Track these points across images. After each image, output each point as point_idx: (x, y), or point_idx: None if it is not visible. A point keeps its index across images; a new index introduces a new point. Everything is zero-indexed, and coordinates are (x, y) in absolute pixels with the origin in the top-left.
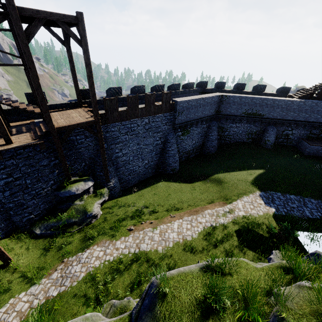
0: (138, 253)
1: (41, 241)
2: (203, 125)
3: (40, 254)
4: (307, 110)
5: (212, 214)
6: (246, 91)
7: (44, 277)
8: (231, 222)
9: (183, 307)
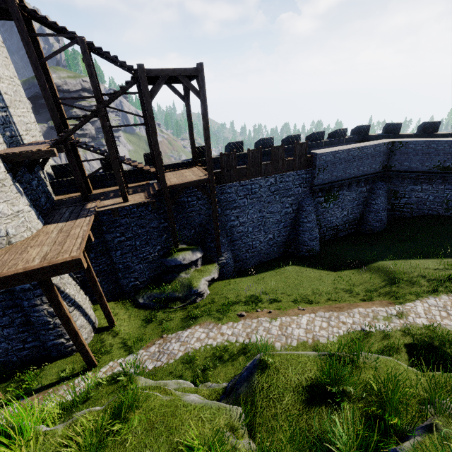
0: (248, 345)
1: (143, 311)
2: (361, 187)
3: (141, 325)
4: None
5: (366, 314)
6: (441, 134)
7: (142, 348)
8: (399, 331)
9: (288, 384)
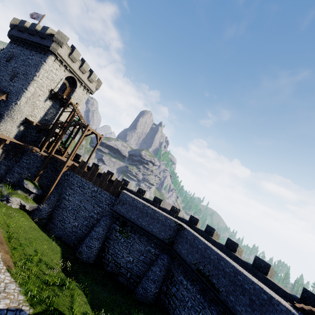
0: None
1: None
2: (151, 246)
3: None
4: None
5: None
6: (235, 255)
7: None
8: None
9: None
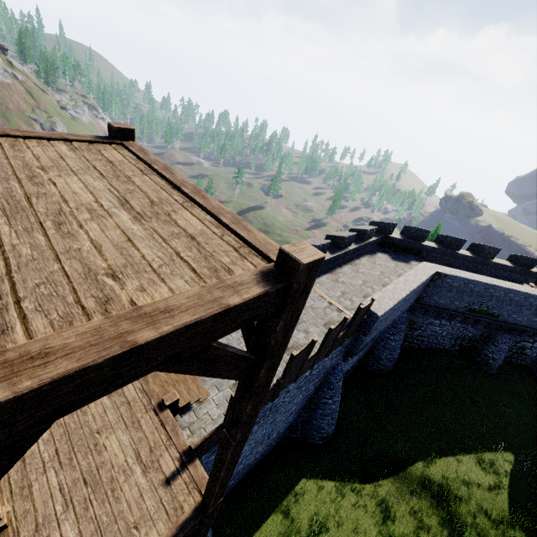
0: None
1: None
2: None
3: None
4: None
5: None
6: (463, 254)
7: None
8: None
9: None
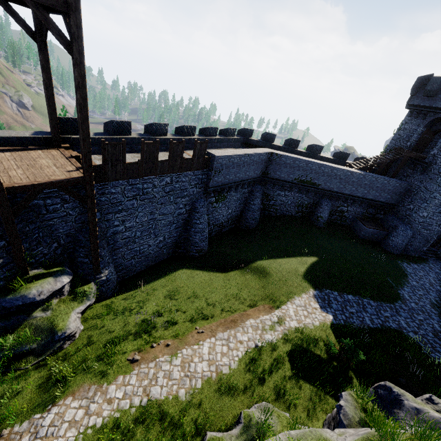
0: (147, 406)
1: None
2: (244, 189)
3: None
4: (366, 185)
5: (256, 326)
6: (299, 151)
7: None
8: (282, 339)
9: None
